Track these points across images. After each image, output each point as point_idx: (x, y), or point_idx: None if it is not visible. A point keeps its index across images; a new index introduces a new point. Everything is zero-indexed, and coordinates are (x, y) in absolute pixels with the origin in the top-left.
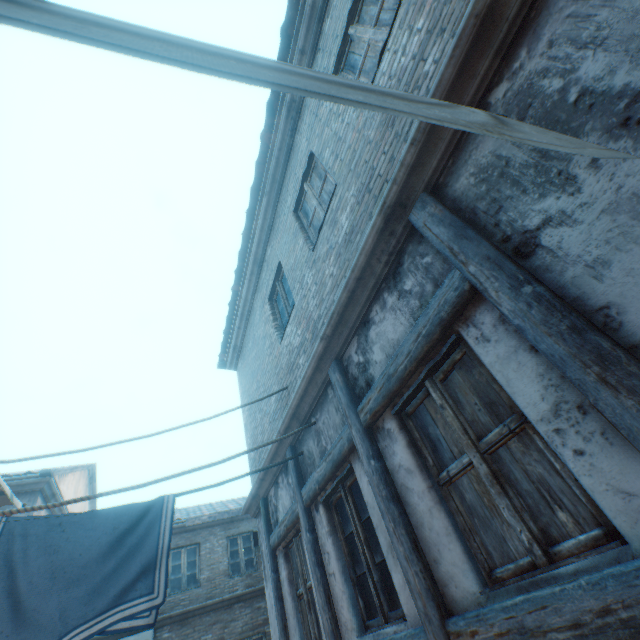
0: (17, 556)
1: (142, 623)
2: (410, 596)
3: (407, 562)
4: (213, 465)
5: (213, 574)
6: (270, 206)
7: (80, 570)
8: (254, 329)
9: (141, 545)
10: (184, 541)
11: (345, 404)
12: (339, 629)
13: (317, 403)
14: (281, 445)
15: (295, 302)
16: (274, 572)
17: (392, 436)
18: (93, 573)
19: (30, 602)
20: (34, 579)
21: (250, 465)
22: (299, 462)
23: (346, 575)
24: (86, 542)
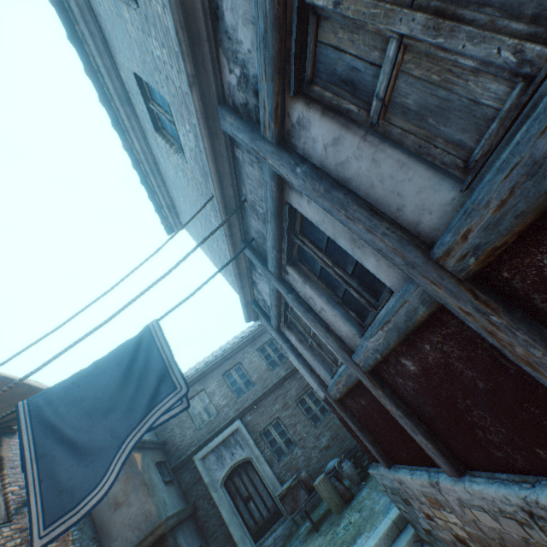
0: (52, 418)
1: (179, 410)
2: (388, 268)
3: (371, 233)
4: (165, 276)
5: (260, 374)
6: (85, 12)
7: (109, 403)
8: (168, 176)
9: (148, 365)
10: (229, 366)
11: (249, 142)
12: (345, 343)
13: (237, 180)
14: (236, 248)
15: (167, 99)
16: (286, 343)
17: (304, 123)
18: (120, 400)
19: (82, 439)
20: (76, 425)
21: (234, 289)
22: (256, 250)
23: (332, 303)
24: (102, 384)
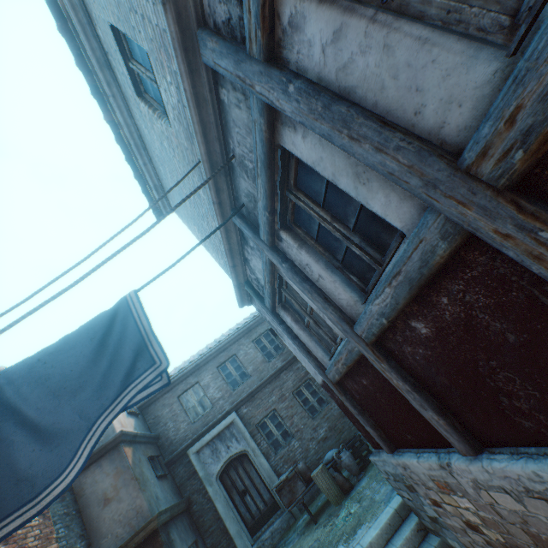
0: (14, 399)
1: (158, 387)
2: (399, 203)
3: (380, 152)
4: (141, 236)
5: (256, 366)
6: None
7: (78, 381)
8: (153, 150)
9: (125, 339)
10: (224, 358)
11: (234, 68)
12: (345, 314)
13: (223, 132)
14: (225, 218)
15: (145, 47)
16: (281, 325)
17: (297, 21)
18: (92, 377)
19: (47, 421)
20: (40, 406)
21: (226, 272)
22: (247, 218)
23: (331, 268)
24: (71, 361)
